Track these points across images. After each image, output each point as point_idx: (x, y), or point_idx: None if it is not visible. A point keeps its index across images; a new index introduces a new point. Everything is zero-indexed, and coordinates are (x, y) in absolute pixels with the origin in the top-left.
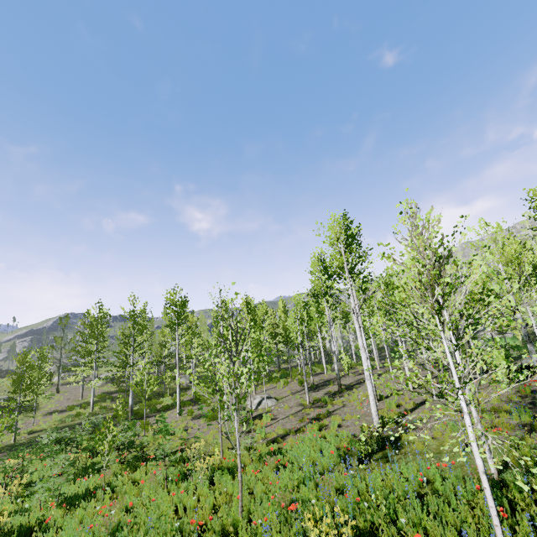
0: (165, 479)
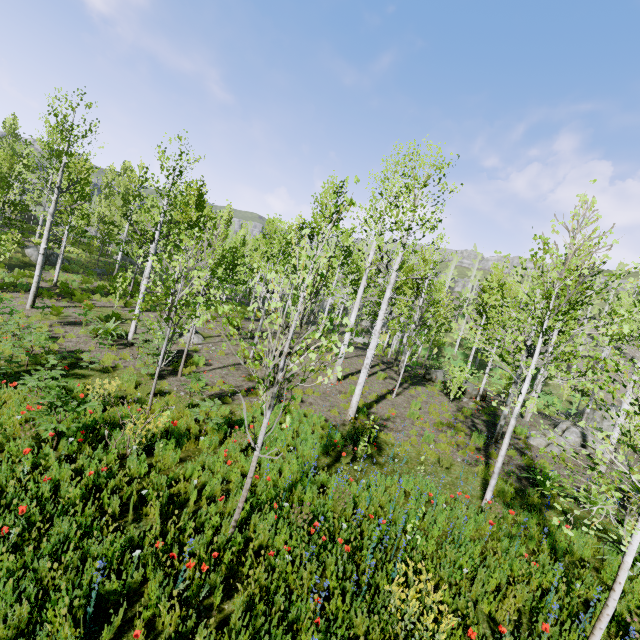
0: (56, 435)
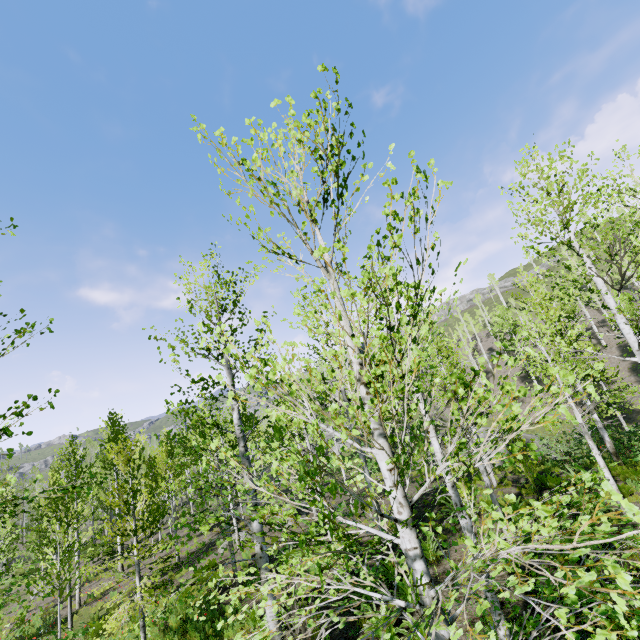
0: None
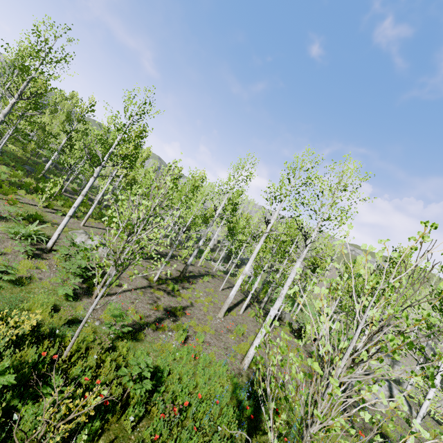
0: None
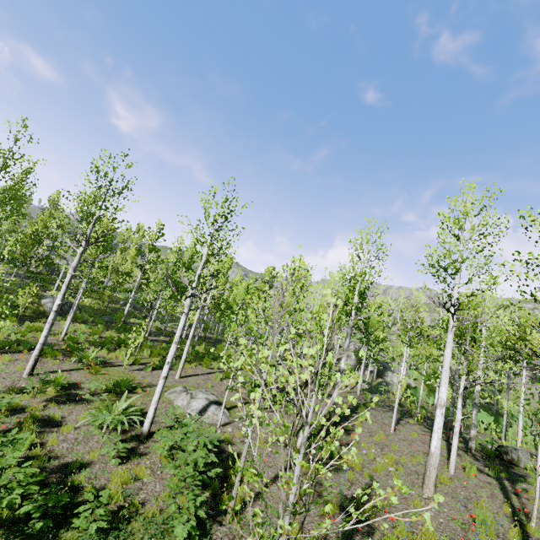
0: None
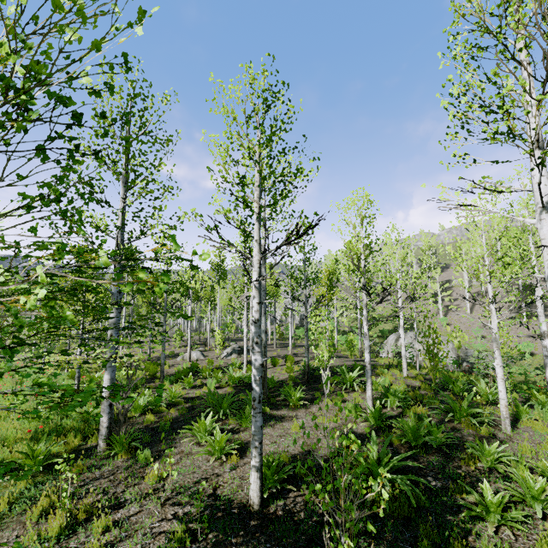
0: None
